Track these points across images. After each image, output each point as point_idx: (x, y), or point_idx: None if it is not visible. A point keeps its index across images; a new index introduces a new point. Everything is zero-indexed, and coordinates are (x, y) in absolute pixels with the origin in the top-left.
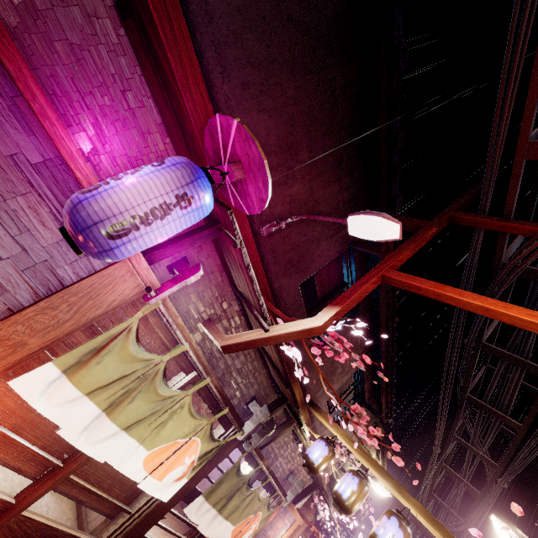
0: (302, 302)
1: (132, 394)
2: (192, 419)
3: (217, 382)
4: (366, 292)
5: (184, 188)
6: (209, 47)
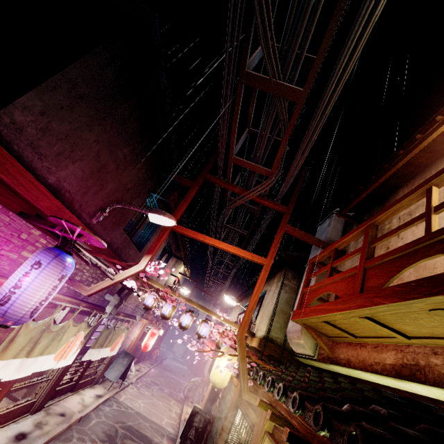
0: (126, 236)
1: (39, 341)
2: (76, 327)
3: (85, 304)
4: (164, 239)
5: (61, 273)
6: (25, 148)
